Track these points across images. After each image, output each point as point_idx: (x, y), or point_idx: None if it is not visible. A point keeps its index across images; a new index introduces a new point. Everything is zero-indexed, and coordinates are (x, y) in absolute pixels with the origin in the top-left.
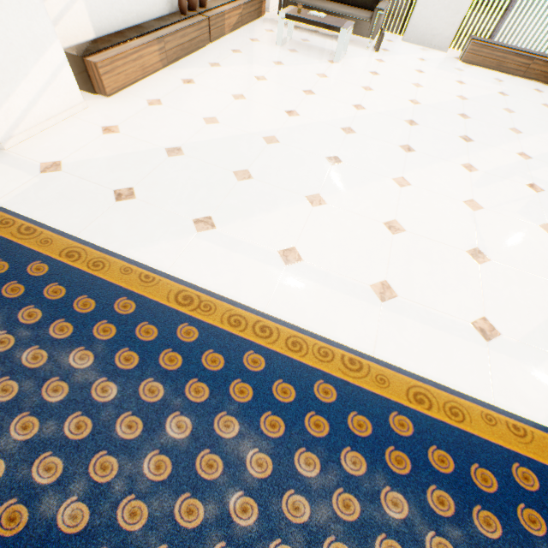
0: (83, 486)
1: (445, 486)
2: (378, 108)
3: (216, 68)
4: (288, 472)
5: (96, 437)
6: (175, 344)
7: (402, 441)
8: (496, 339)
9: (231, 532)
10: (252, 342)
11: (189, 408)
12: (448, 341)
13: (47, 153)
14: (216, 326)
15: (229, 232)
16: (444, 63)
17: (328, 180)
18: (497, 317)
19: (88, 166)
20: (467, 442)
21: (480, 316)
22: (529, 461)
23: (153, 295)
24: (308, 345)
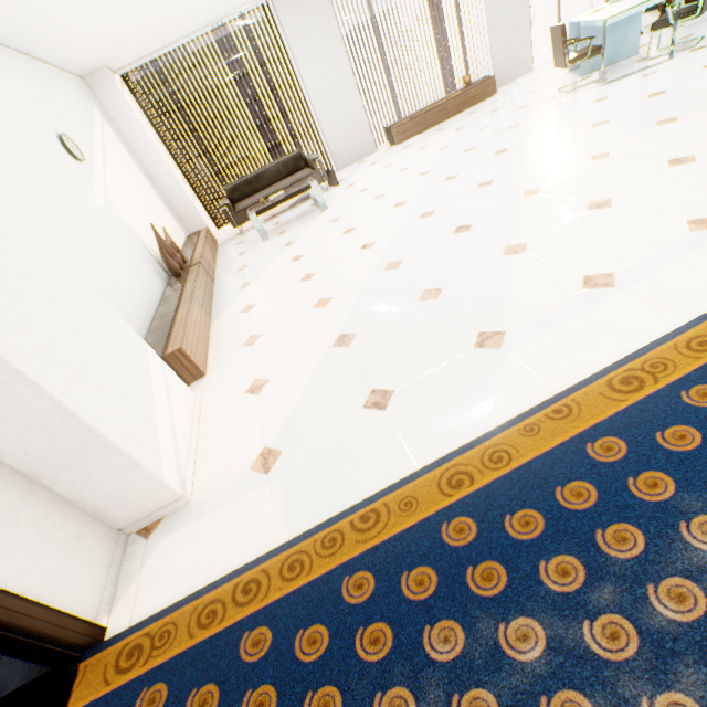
0: None
1: None
2: (412, 194)
3: (250, 285)
4: None
5: None
6: None
7: None
8: None
9: None
10: None
11: None
12: None
13: (238, 457)
14: (703, 365)
15: (520, 322)
16: (390, 153)
17: (489, 237)
18: None
19: (298, 422)
20: None
21: None
22: None
23: (601, 414)
24: None
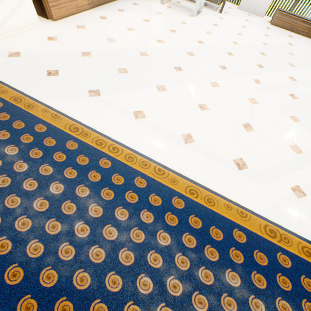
0: (0, 208)
1: (194, 234)
2: (212, 44)
3: (121, 12)
4: (110, 216)
5: (12, 187)
6: (64, 150)
7: (176, 210)
8: (244, 169)
9: (73, 239)
10: (106, 154)
11: (64, 181)
12: (217, 167)
13: (14, 47)
14: (88, 144)
15: (107, 99)
16: (260, 24)
17: (171, 78)
18: (249, 159)
19: (35, 56)
20: (213, 216)
21: (239, 157)
22: (244, 229)
23: (57, 125)
24: (137, 159)
